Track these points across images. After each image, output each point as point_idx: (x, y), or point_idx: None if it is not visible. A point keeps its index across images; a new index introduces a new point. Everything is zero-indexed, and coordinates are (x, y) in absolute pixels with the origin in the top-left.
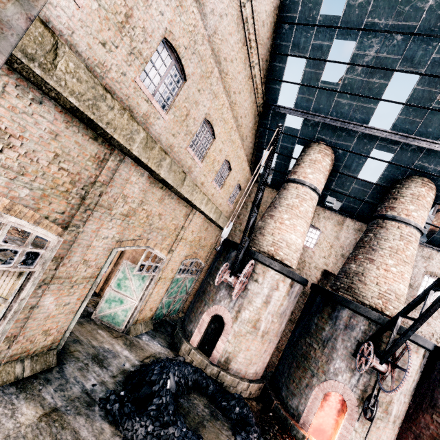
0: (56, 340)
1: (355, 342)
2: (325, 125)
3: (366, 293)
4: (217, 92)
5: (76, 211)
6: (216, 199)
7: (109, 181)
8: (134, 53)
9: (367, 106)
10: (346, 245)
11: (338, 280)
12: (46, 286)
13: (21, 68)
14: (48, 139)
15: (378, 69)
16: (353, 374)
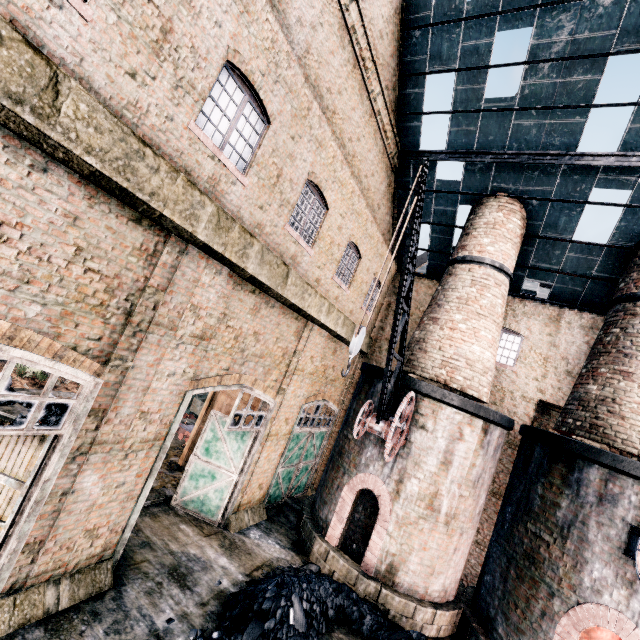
0: (110, 545)
1: (625, 528)
2: (502, 166)
3: (627, 433)
4: (322, 139)
5: (120, 335)
6: (344, 304)
7: (167, 285)
8: (182, 87)
9: (569, 121)
10: (572, 355)
11: (569, 416)
12: (84, 457)
13: (5, 117)
14: (63, 225)
15: (578, 60)
16: (632, 590)
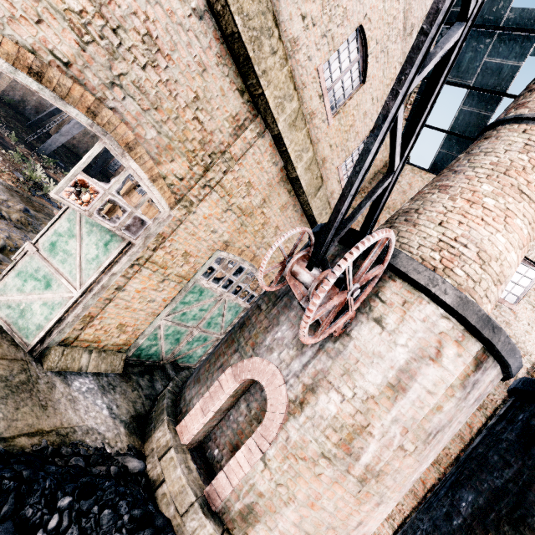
0: None
1: None
2: None
3: None
4: None
5: None
6: (318, 139)
7: None
8: None
9: None
10: None
11: None
12: None
13: None
14: None
15: None
16: None
